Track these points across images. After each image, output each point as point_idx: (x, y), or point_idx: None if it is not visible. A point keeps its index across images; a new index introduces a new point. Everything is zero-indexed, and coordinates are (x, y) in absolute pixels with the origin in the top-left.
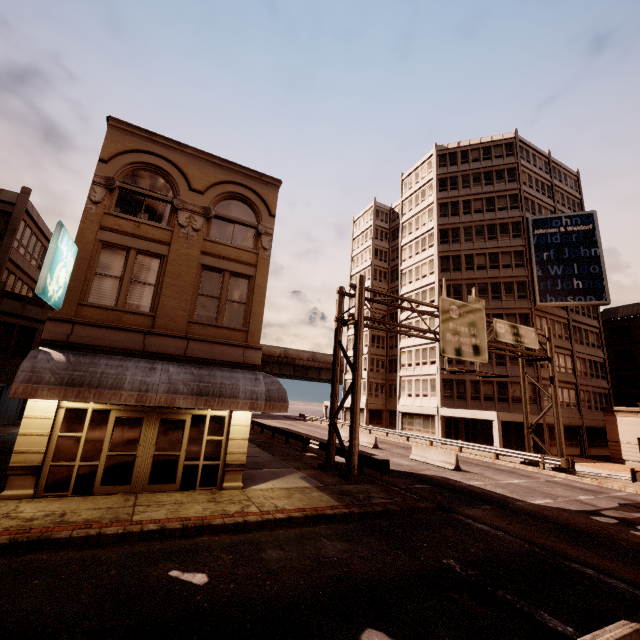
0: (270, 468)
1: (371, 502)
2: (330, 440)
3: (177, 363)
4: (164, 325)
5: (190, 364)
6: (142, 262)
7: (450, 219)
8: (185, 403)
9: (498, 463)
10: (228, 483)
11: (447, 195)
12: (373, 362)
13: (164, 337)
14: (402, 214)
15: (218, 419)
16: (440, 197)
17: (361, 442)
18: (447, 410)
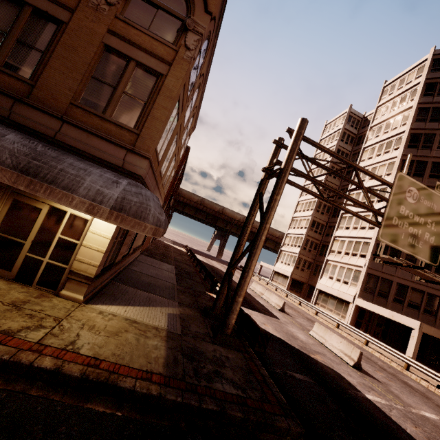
0: (154, 293)
1: (210, 385)
2: (221, 288)
3: (34, 139)
4: (42, 98)
5: (51, 145)
6: (36, 22)
7: (427, 124)
8: (1, 176)
9: (407, 374)
10: (67, 292)
11: (431, 100)
12: (307, 242)
13: (36, 110)
14: (374, 118)
15: (78, 220)
16: (422, 101)
17: (271, 301)
18: (364, 302)
